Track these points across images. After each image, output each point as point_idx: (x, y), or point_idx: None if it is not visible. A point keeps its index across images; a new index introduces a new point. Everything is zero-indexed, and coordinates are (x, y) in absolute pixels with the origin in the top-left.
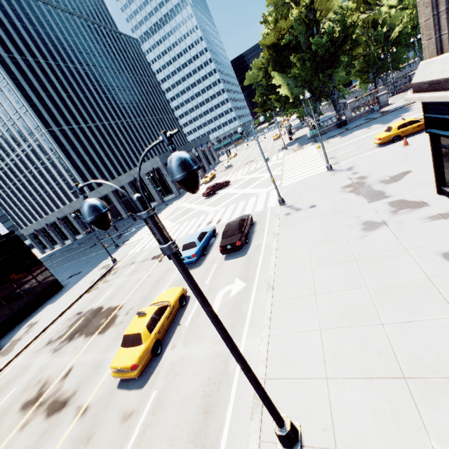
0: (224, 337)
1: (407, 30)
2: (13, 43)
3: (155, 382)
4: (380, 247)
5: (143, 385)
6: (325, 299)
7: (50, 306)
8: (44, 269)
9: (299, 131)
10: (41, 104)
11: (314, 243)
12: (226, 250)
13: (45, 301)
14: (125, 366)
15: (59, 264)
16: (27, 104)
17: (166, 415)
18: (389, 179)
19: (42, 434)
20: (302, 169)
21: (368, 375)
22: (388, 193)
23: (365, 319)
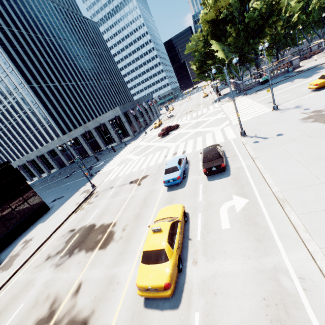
0: None
1: (303, 16)
2: (1, 16)
3: (191, 301)
4: None
5: (177, 305)
6: None
7: (41, 225)
8: (34, 193)
9: (224, 90)
10: (23, 65)
11: (307, 162)
12: (211, 171)
13: (36, 220)
14: (157, 285)
15: (41, 191)
16: (13, 65)
17: None
18: None
19: None
20: (245, 112)
21: None
22: None
23: None
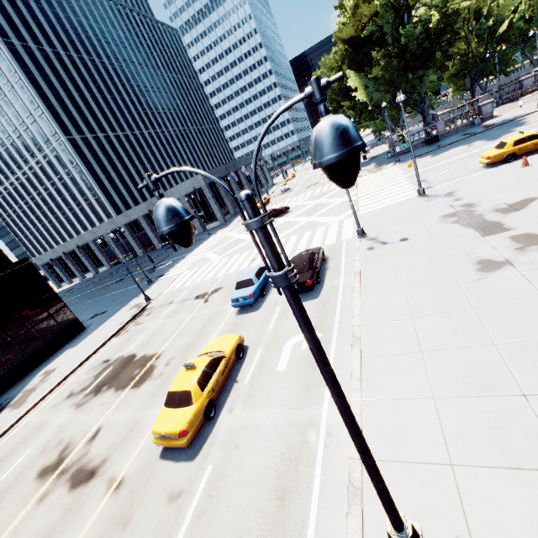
0: (344, 410)
1: (518, 24)
2: (27, 28)
3: (209, 453)
4: (507, 293)
5: (194, 457)
6: (436, 358)
7: (69, 351)
8: (63, 305)
9: (375, 149)
10: (59, 105)
11: (412, 286)
12: None
13: (64, 344)
14: (171, 432)
15: (80, 301)
16: (43, 105)
17: (227, 499)
18: (508, 208)
19: (65, 511)
20: (383, 194)
21: (513, 464)
22: (508, 225)
23: (497, 387)
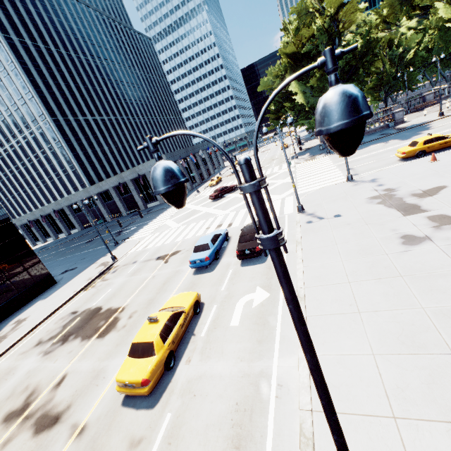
0: (315, 368)
1: (421, 53)
2: (25, 27)
3: (168, 401)
4: (429, 263)
5: (154, 404)
6: (373, 318)
7: (40, 303)
8: (38, 261)
9: (309, 142)
10: (48, 91)
11: (347, 255)
12: (244, 255)
13: (36, 296)
14: (134, 381)
15: (52, 258)
16: (34, 91)
17: (186, 447)
18: (423, 193)
19: None
20: (317, 178)
21: (450, 418)
22: (424, 207)
23: (429, 346)
